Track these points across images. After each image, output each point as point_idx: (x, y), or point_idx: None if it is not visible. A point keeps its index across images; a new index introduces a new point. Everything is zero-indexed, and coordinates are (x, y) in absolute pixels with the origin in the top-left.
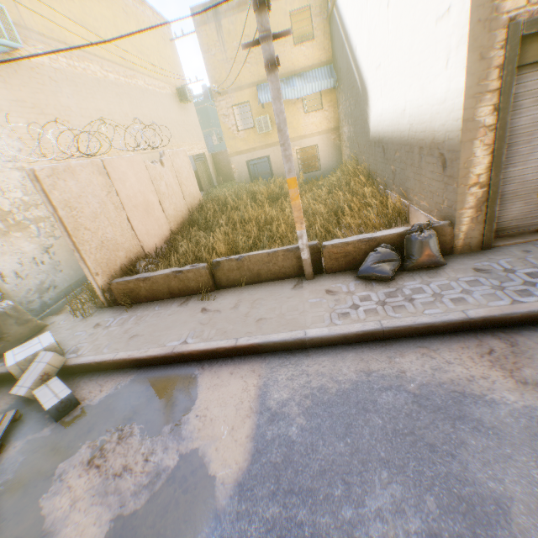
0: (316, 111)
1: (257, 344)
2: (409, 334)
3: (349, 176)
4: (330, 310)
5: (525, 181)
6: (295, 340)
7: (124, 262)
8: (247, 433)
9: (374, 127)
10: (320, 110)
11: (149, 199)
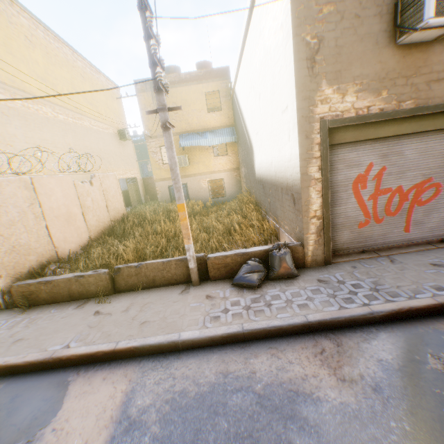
0: (223, 155)
1: (135, 347)
2: (265, 336)
3: (243, 203)
4: (205, 314)
5: (349, 217)
6: (169, 343)
7: (34, 266)
8: None
9: (257, 171)
10: (226, 155)
11: (72, 211)
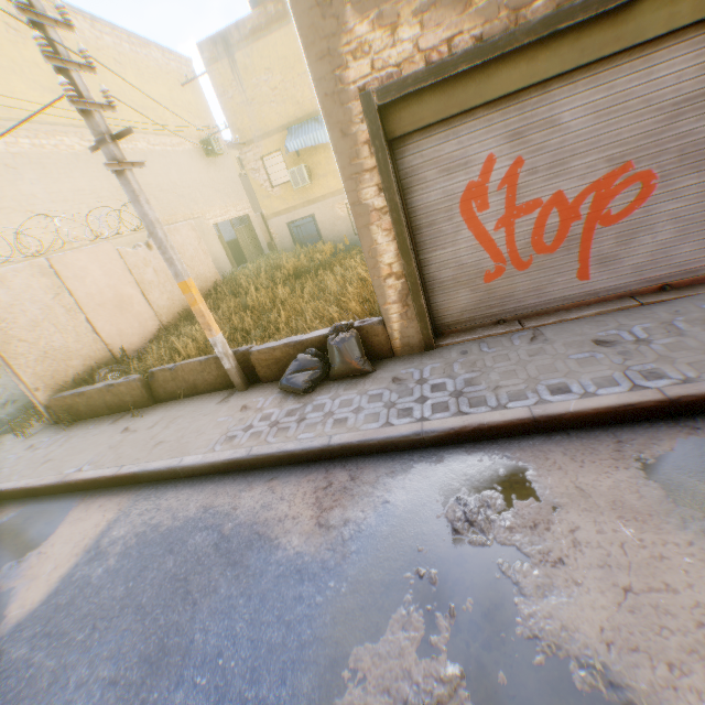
0: None
1: (134, 473)
2: (276, 463)
3: None
4: (224, 432)
5: (464, 265)
6: (168, 469)
7: (82, 372)
8: (64, 572)
9: None
10: None
11: (124, 293)
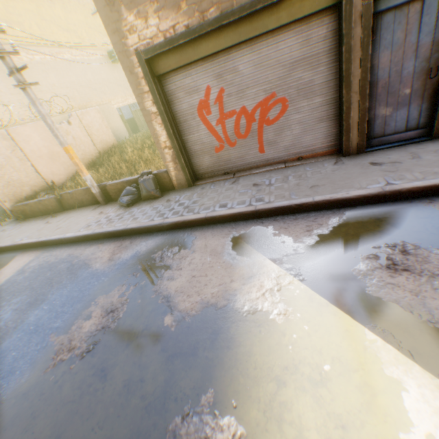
0: None
1: (44, 241)
2: (104, 237)
3: None
4: (88, 223)
5: (205, 143)
6: (59, 239)
7: (31, 193)
8: (8, 279)
9: None
10: None
11: (54, 150)
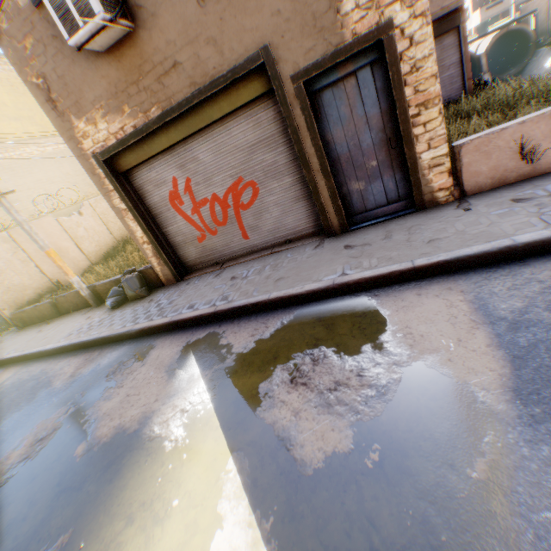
0: None
1: (27, 354)
2: (81, 348)
3: None
4: (71, 332)
5: (186, 234)
6: (39, 352)
7: (34, 297)
8: None
9: None
10: None
11: (63, 246)
